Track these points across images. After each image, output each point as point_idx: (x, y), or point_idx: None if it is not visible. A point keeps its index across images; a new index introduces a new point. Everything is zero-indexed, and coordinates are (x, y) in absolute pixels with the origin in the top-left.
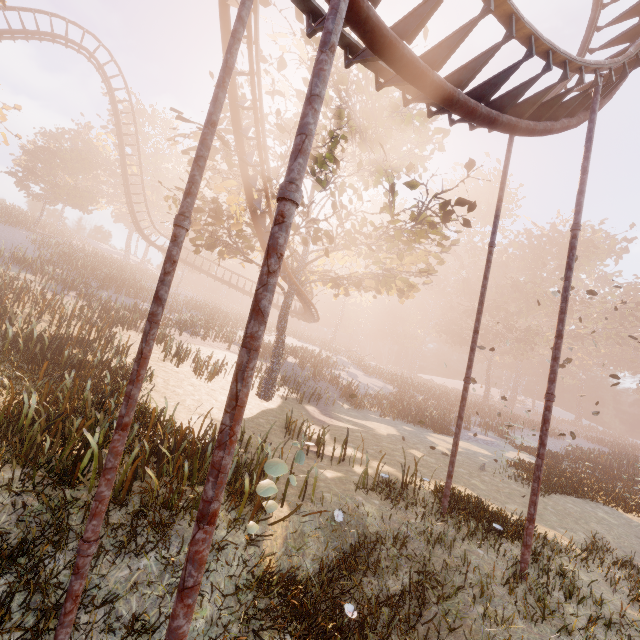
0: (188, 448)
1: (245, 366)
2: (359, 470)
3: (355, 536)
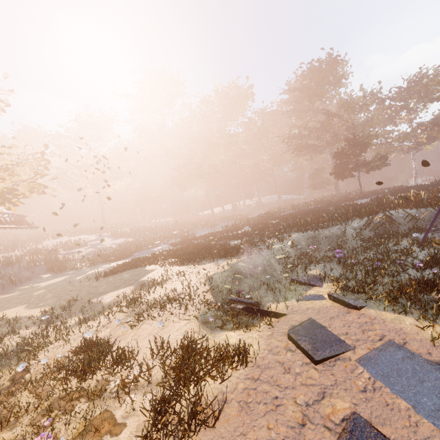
0: None
1: None
2: None
3: None
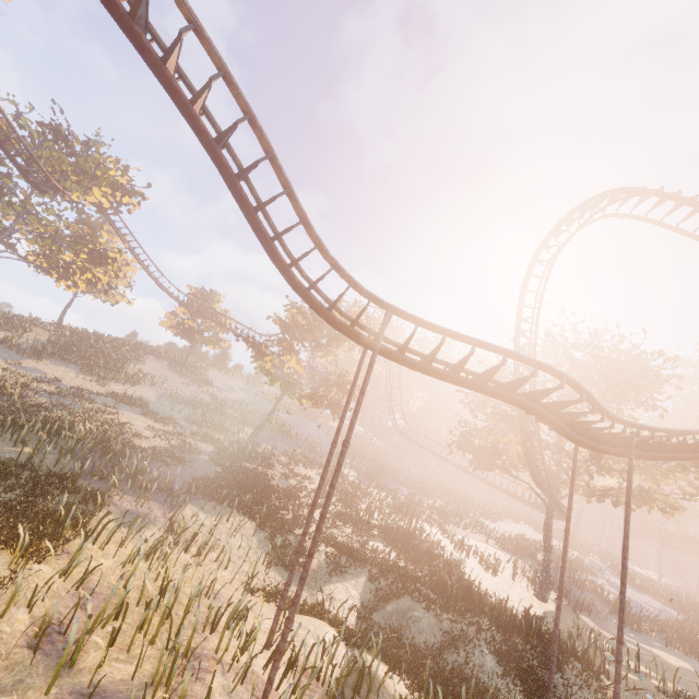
0: (539, 627)
1: (623, 600)
2: (656, 683)
3: None
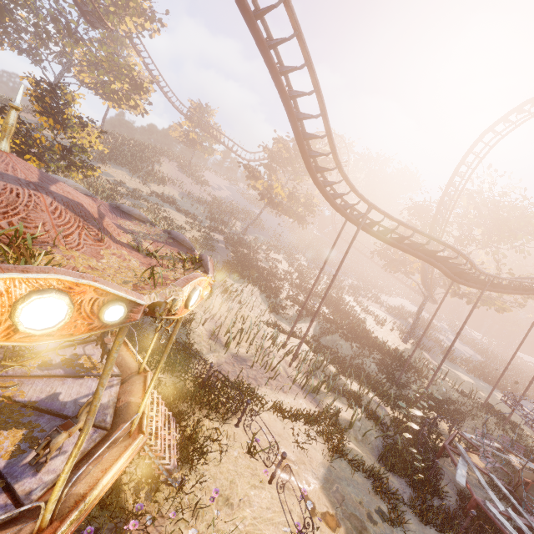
0: (400, 356)
1: (447, 353)
2: (450, 385)
3: (448, 397)
